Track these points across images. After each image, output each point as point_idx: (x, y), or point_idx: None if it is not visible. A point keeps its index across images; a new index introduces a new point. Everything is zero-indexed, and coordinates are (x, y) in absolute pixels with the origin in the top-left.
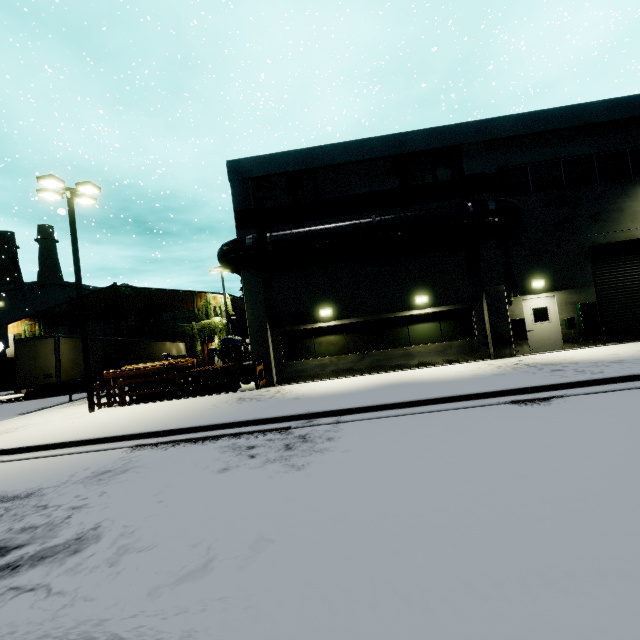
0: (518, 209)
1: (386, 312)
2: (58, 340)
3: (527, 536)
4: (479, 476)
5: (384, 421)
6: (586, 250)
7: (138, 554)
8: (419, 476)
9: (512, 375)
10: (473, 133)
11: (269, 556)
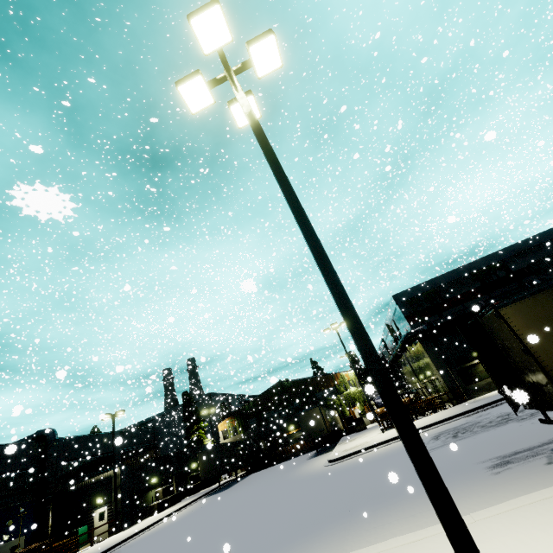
0: None
1: None
2: (320, 408)
3: None
4: None
5: None
6: None
7: None
8: None
9: None
10: (506, 253)
11: None
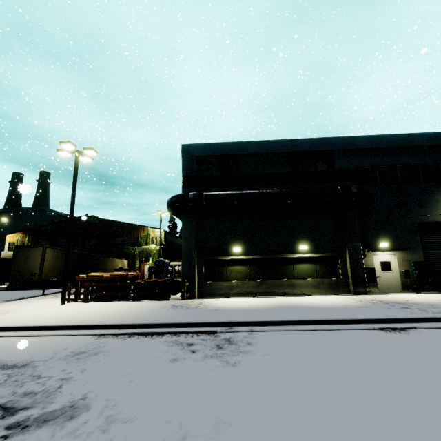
0: (371, 194)
1: (278, 253)
2: (45, 249)
3: (436, 440)
4: (377, 385)
5: (286, 334)
6: (416, 225)
7: (123, 425)
8: (329, 380)
9: (373, 308)
10: (341, 144)
11: (231, 437)
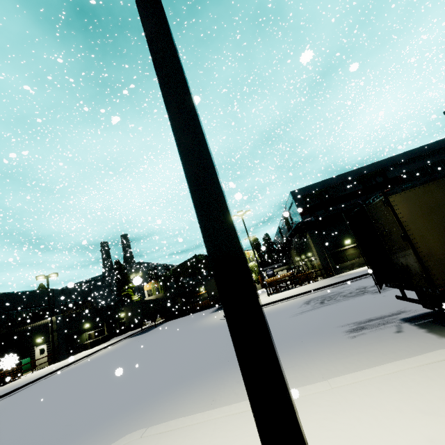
0: None
1: None
2: None
3: None
4: None
5: None
6: None
7: None
8: None
9: None
10: (387, 163)
11: None
